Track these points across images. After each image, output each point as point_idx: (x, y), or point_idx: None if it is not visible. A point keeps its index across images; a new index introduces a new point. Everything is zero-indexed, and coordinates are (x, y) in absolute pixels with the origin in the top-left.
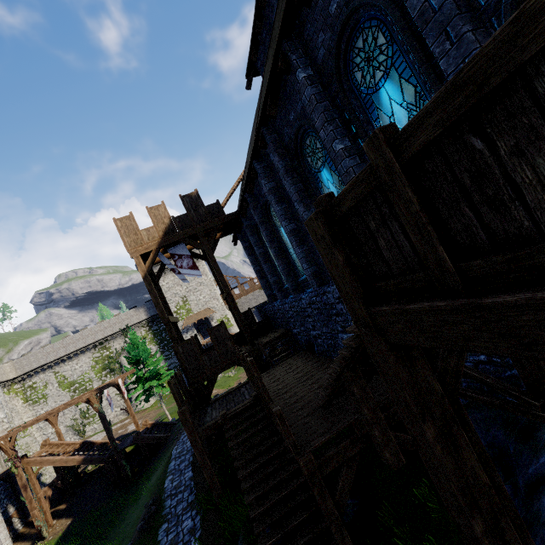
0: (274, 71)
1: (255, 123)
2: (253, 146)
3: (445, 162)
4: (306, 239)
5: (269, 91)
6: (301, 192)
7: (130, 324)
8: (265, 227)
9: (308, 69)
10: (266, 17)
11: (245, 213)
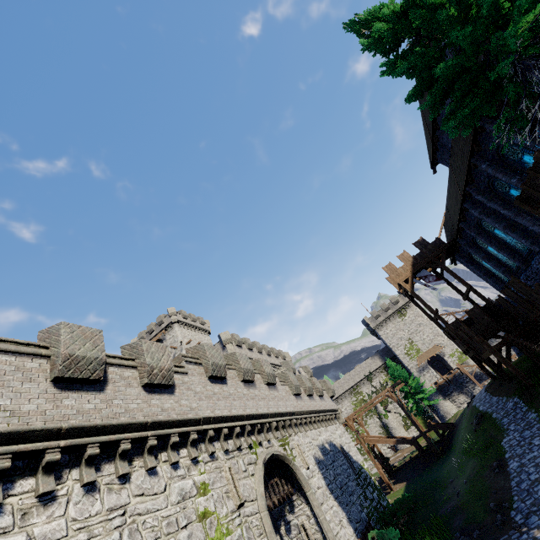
0: (468, 169)
1: (453, 187)
2: (462, 198)
3: (532, 184)
4: (517, 227)
5: (467, 175)
6: (502, 205)
7: (371, 370)
8: (481, 236)
9: (486, 163)
10: (438, 142)
11: (461, 236)
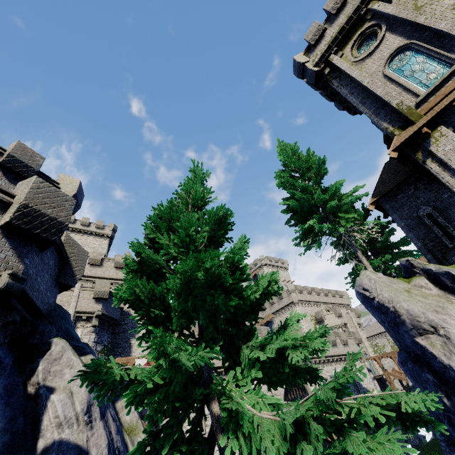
0: None
1: None
2: None
3: None
4: None
5: None
6: None
7: None
8: None
9: None
10: None
11: None
